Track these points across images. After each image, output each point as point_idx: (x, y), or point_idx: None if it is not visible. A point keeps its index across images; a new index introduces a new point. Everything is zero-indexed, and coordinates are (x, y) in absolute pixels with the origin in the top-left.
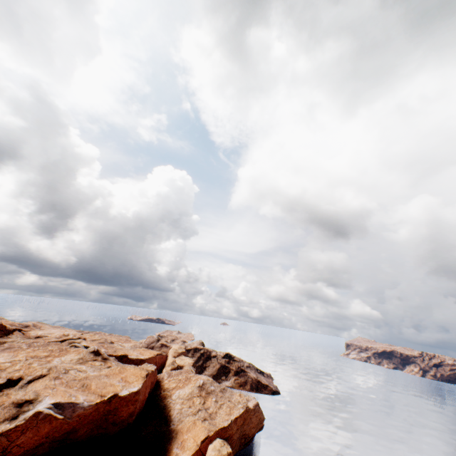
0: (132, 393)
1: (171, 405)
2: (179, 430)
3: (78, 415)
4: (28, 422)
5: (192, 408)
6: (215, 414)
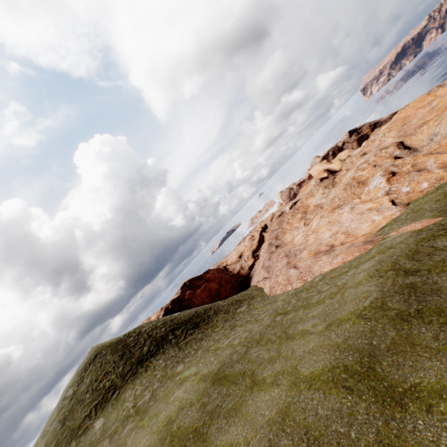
0: None
1: None
2: None
3: None
4: None
5: None
6: None
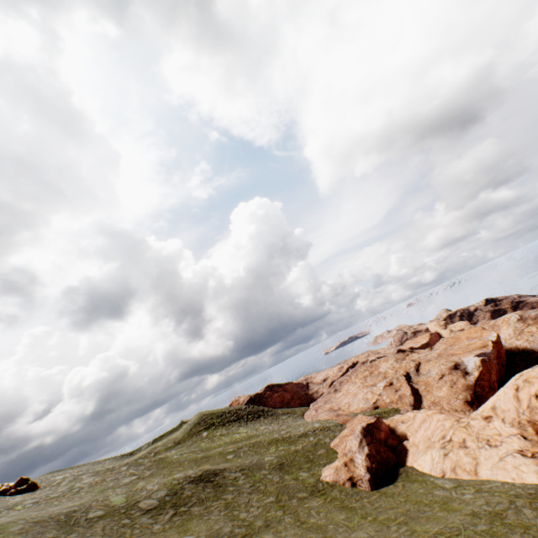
0: (497, 337)
1: (509, 346)
2: None
3: (492, 359)
4: (484, 367)
5: (535, 335)
6: None
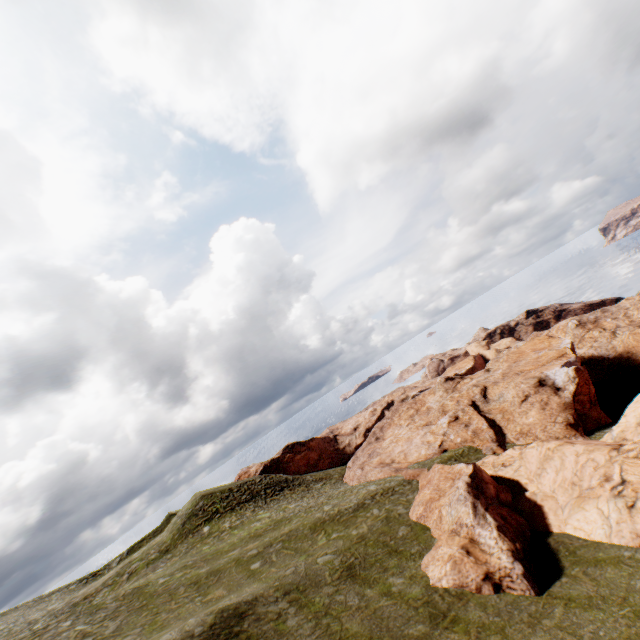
0: (571, 344)
1: None
2: (626, 350)
3: None
4: (580, 378)
5: (599, 340)
6: (632, 323)
